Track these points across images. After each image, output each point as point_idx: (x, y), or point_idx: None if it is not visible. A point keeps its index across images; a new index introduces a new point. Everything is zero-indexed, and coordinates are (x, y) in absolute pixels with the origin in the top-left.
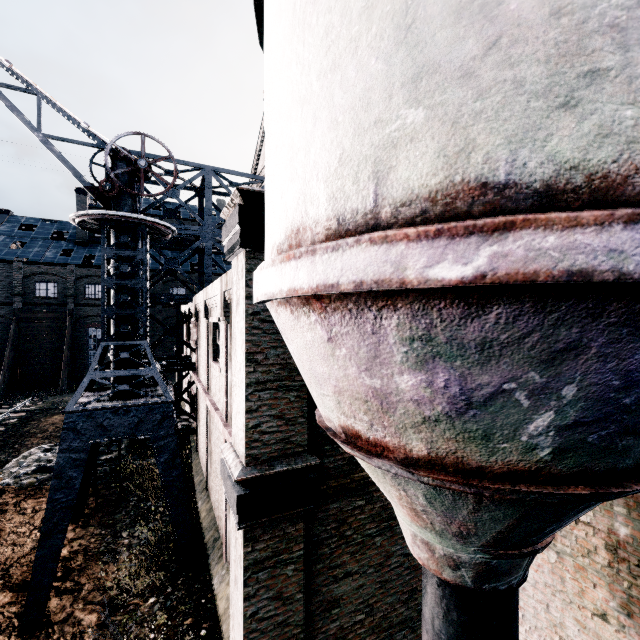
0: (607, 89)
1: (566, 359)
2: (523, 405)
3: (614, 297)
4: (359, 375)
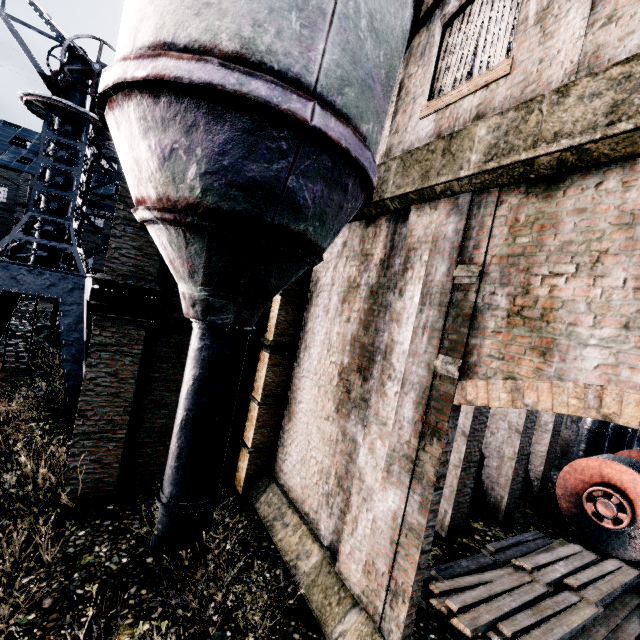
0: (212, 12)
1: (194, 132)
2: (184, 159)
3: (202, 99)
4: (130, 151)
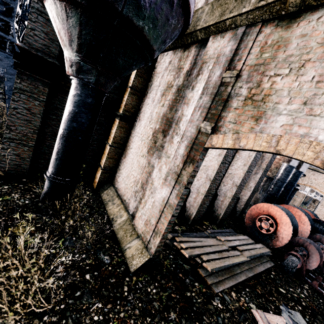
0: None
1: None
2: None
3: None
4: None
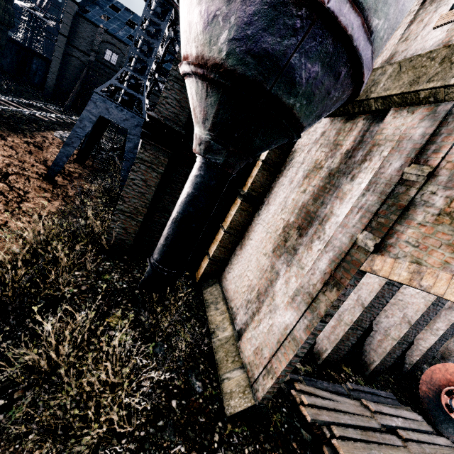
0: None
1: (233, 1)
2: (220, 25)
3: None
4: (187, 15)
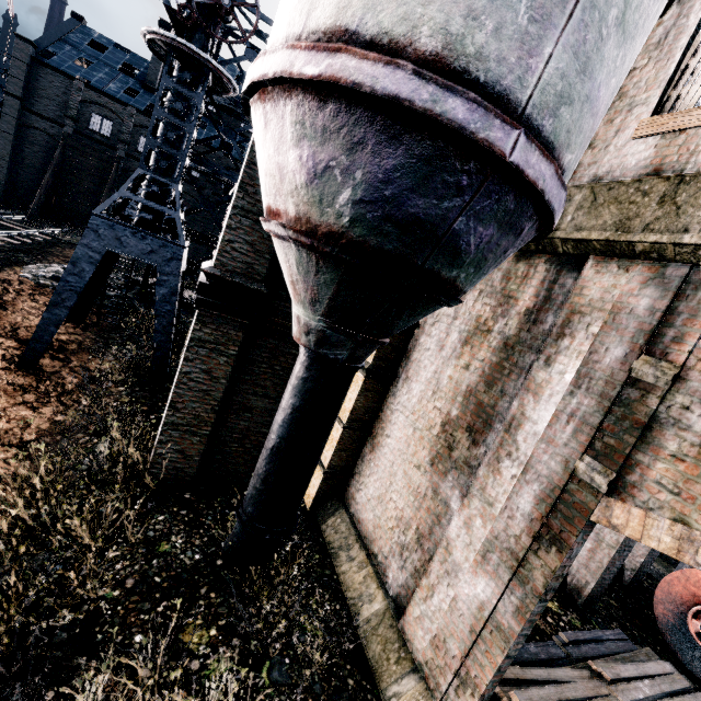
0: None
1: (358, 151)
2: (338, 180)
3: (379, 112)
4: (274, 154)
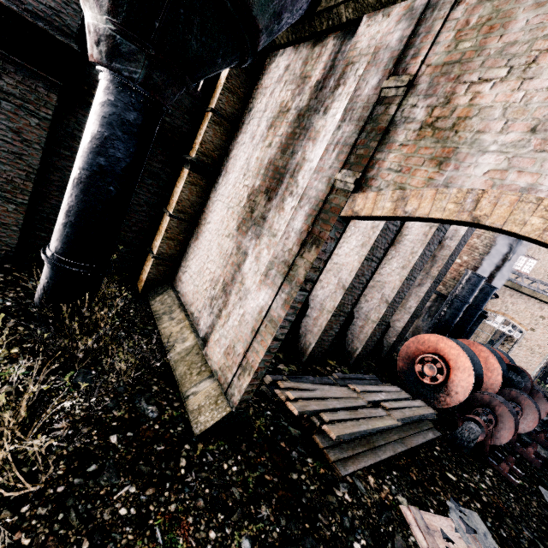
0: None
1: None
2: None
3: None
4: None
